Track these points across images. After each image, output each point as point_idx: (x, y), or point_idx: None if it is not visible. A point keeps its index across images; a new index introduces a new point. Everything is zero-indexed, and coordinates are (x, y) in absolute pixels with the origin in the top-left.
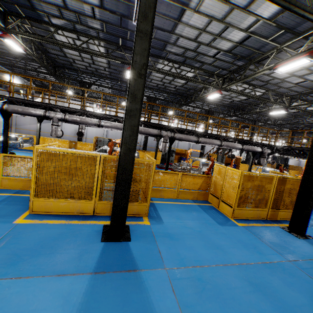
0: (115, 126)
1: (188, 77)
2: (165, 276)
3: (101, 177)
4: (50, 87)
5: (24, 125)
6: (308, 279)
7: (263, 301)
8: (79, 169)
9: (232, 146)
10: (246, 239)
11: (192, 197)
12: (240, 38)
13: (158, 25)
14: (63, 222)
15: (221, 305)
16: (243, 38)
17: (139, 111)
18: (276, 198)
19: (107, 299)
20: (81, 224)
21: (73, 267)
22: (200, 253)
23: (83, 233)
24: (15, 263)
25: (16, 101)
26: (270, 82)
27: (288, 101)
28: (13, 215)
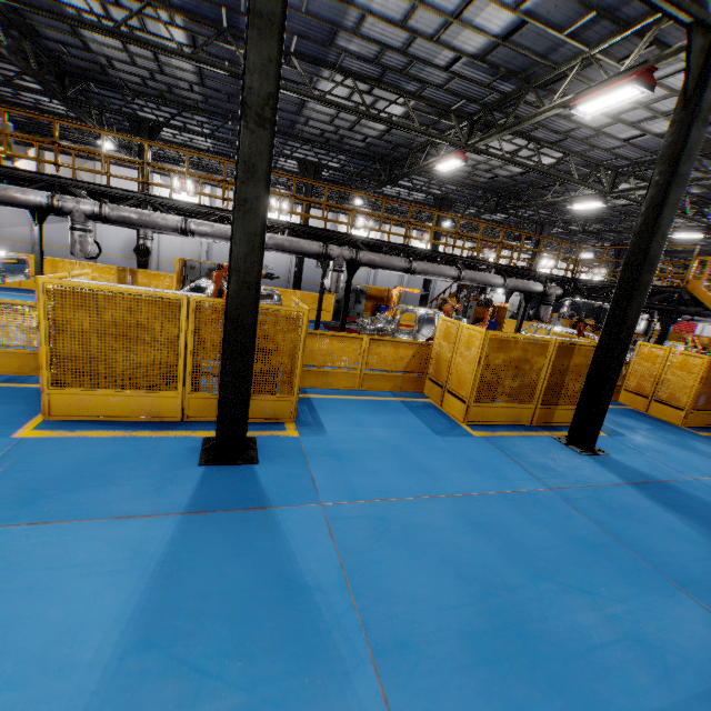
0: (223, 234)
1: (393, 115)
2: (318, 514)
3: (193, 344)
4: (56, 134)
5: None
6: (572, 515)
7: (485, 544)
8: (145, 328)
9: (483, 281)
10: (482, 457)
11: (391, 387)
12: (504, 28)
13: None
14: (120, 435)
15: (411, 552)
16: (510, 27)
17: (263, 202)
18: (551, 383)
19: (212, 549)
20: (158, 438)
21: (145, 505)
22: (390, 480)
23: (163, 451)
24: (32, 502)
25: None
26: (572, 136)
27: (610, 181)
28: (11, 423)
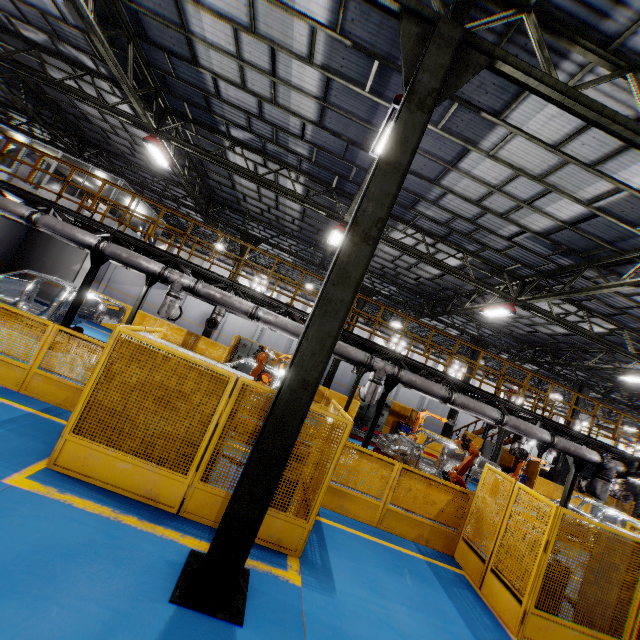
0: (283, 325)
1: (448, 265)
2: None
3: (224, 426)
4: (189, 229)
5: (121, 285)
6: None
7: None
8: (186, 396)
9: (528, 432)
10: None
11: (415, 536)
12: (573, 216)
13: (412, 166)
14: (106, 513)
15: None
16: (579, 216)
17: (346, 306)
18: None
19: None
20: (143, 532)
21: None
22: None
23: (139, 558)
24: None
25: (125, 240)
26: (627, 312)
27: None
28: (14, 461)
